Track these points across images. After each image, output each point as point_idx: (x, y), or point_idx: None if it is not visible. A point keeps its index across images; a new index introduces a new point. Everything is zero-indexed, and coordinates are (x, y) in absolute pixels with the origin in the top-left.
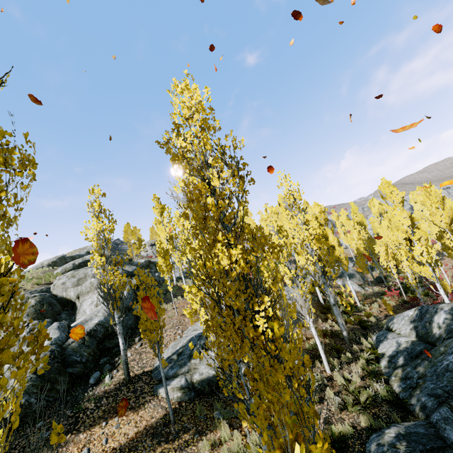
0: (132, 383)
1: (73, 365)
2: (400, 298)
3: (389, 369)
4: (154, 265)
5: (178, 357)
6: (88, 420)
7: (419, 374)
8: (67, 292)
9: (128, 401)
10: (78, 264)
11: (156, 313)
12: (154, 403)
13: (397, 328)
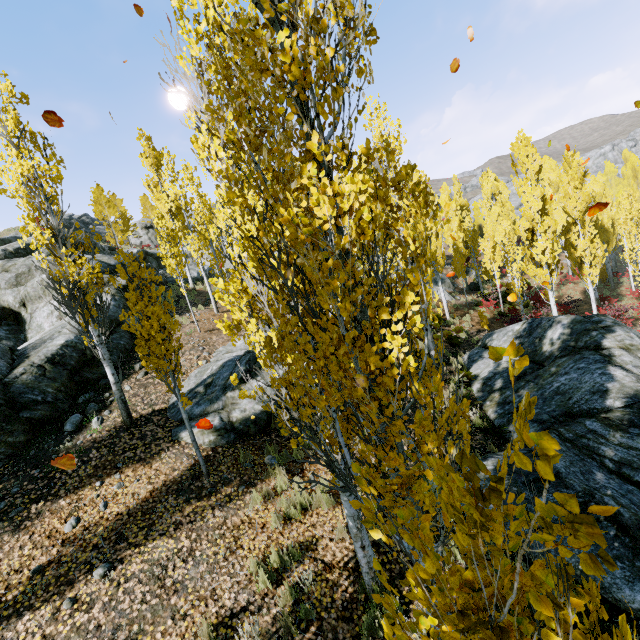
0: (137, 427)
1: (32, 407)
2: (496, 310)
3: (484, 393)
4: (154, 258)
5: (206, 390)
6: (71, 481)
7: (521, 398)
8: (0, 296)
9: (133, 452)
10: (13, 251)
11: (165, 329)
12: (175, 451)
13: (496, 345)
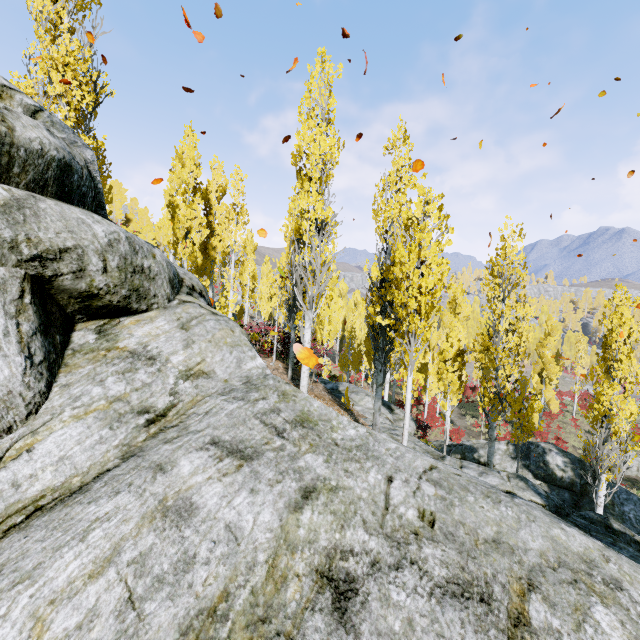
0: None
1: None
2: None
3: None
4: None
5: None
6: None
7: None
8: None
9: None
10: None
11: None
12: None
13: (495, 463)
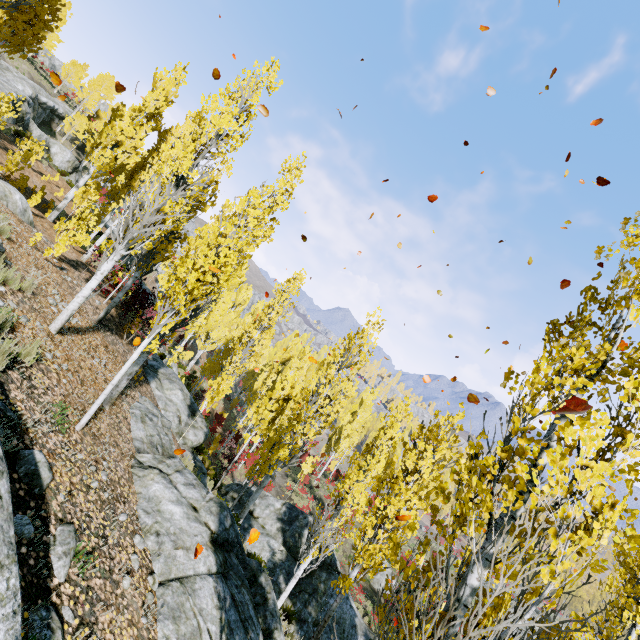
0: None
1: None
2: None
3: (276, 595)
4: None
5: None
6: None
7: (313, 617)
8: None
9: None
10: None
11: None
12: None
13: (261, 515)
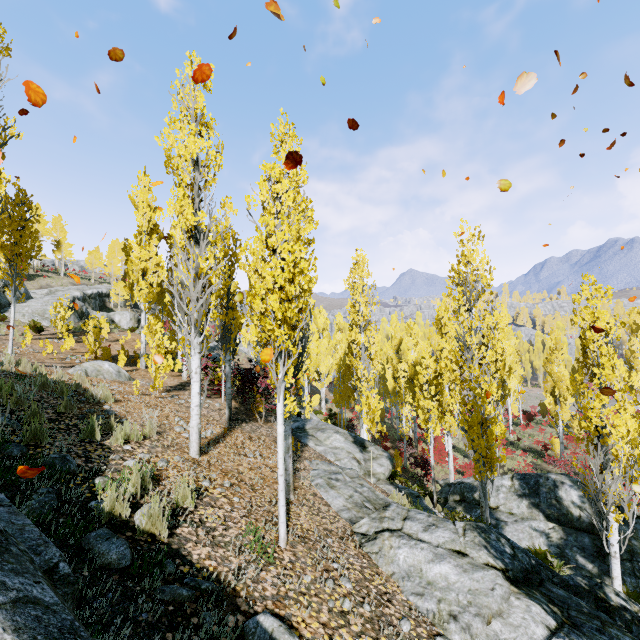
0: None
1: None
2: None
3: None
4: None
5: None
6: None
7: None
8: None
9: None
10: None
11: None
12: None
13: (498, 503)
